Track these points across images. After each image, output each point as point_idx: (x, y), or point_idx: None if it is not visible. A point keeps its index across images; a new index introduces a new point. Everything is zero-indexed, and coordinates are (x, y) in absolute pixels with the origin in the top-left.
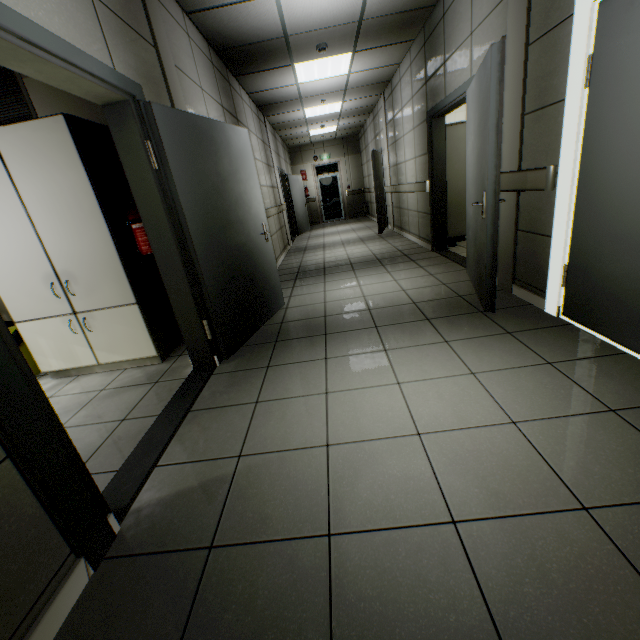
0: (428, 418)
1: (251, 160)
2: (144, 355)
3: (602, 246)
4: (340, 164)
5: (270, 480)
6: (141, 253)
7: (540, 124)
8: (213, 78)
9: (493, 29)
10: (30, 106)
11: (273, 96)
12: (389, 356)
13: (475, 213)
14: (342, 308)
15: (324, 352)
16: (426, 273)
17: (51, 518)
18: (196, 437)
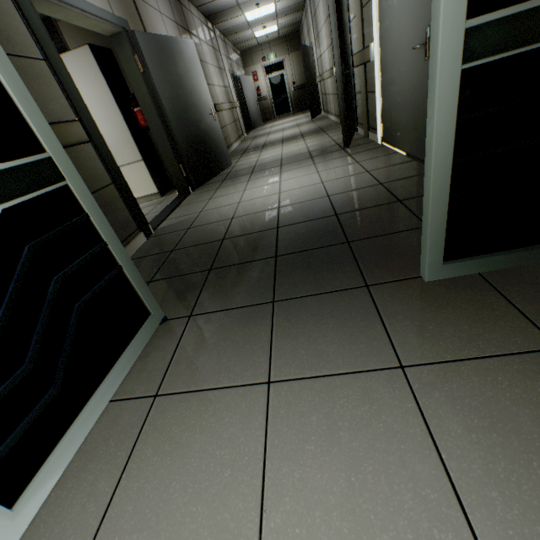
0: (287, 188)
1: (198, 63)
2: (151, 193)
3: (388, 91)
4: (285, 62)
5: (213, 214)
6: (141, 127)
7: (367, 15)
8: (167, 2)
9: None
10: (64, 41)
11: (216, 6)
12: (281, 174)
13: None
14: (266, 161)
15: (248, 179)
16: (327, 137)
17: (130, 212)
18: (182, 212)
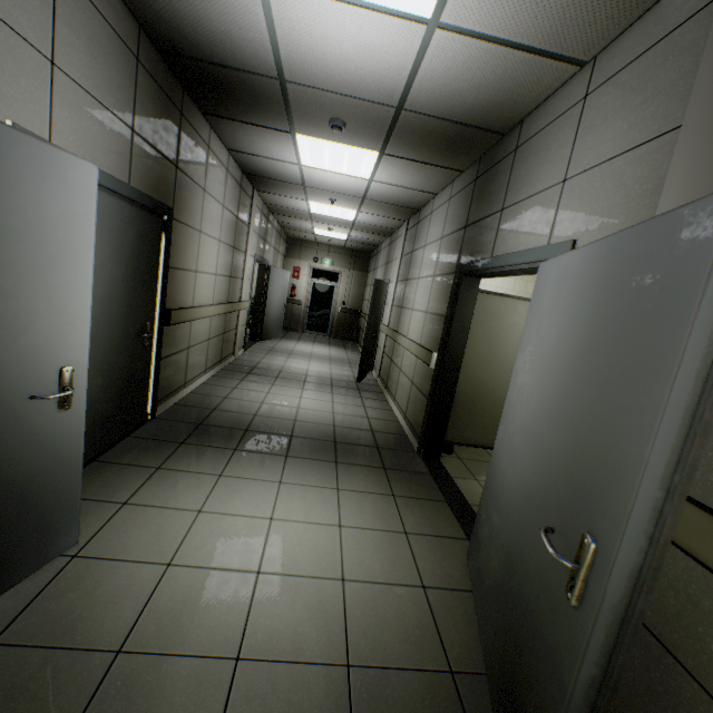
0: None
1: (83, 228)
2: None
3: None
4: (342, 275)
5: None
6: None
7: None
8: (125, 77)
9: (620, 181)
10: None
11: (266, 167)
12: None
13: (526, 510)
14: (184, 617)
15: None
16: (398, 523)
17: None
18: None
